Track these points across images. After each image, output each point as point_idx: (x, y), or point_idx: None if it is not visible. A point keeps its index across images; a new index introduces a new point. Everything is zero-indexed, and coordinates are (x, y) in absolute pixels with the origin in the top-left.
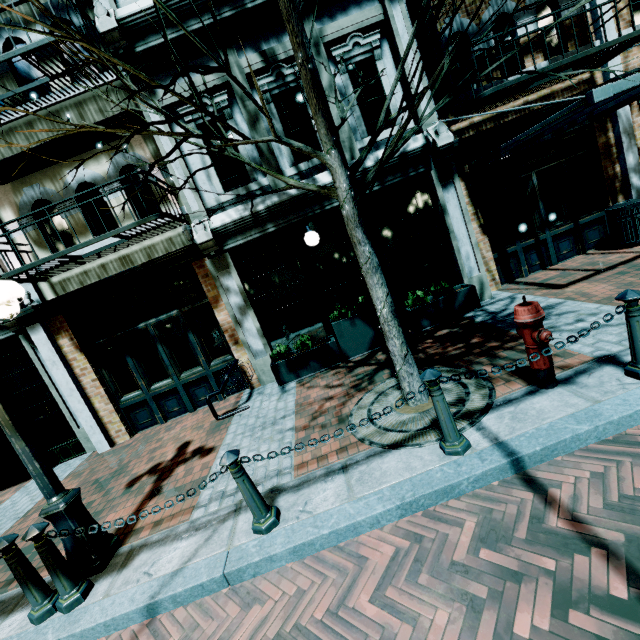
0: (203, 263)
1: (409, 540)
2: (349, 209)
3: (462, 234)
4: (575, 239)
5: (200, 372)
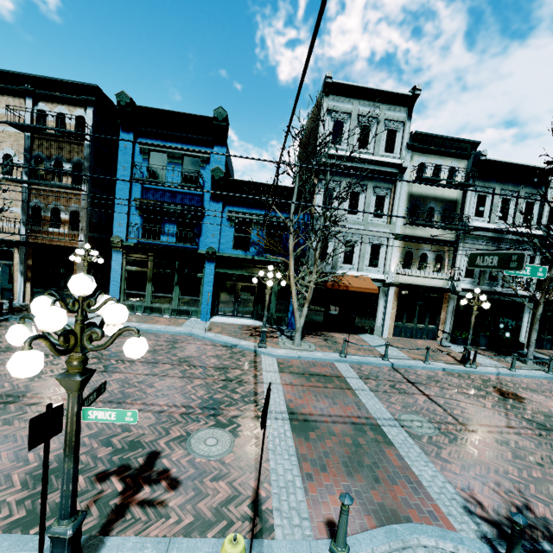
0: (447, 294)
1: (548, 381)
2: (538, 317)
3: (525, 326)
4: (552, 344)
5: (423, 327)
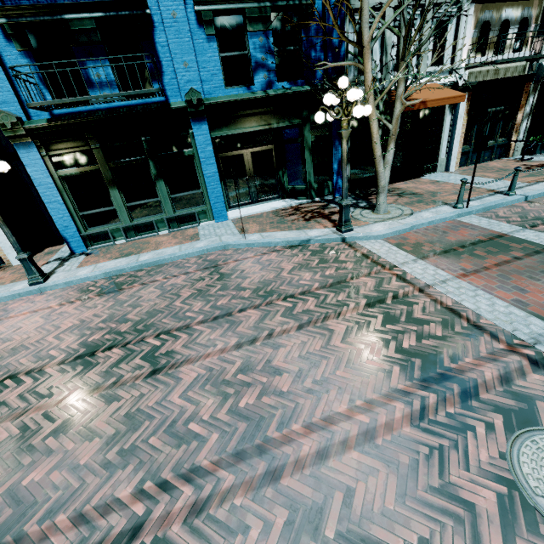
0: (529, 85)
1: None
2: None
3: None
4: None
5: (493, 143)
